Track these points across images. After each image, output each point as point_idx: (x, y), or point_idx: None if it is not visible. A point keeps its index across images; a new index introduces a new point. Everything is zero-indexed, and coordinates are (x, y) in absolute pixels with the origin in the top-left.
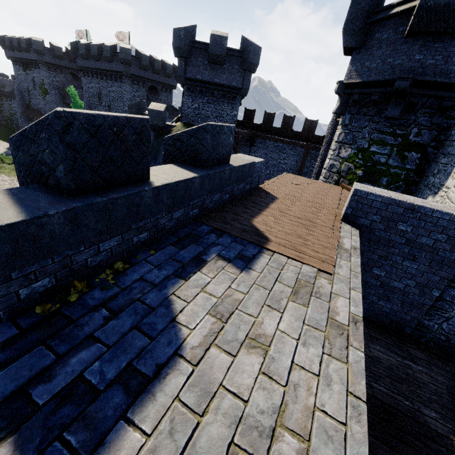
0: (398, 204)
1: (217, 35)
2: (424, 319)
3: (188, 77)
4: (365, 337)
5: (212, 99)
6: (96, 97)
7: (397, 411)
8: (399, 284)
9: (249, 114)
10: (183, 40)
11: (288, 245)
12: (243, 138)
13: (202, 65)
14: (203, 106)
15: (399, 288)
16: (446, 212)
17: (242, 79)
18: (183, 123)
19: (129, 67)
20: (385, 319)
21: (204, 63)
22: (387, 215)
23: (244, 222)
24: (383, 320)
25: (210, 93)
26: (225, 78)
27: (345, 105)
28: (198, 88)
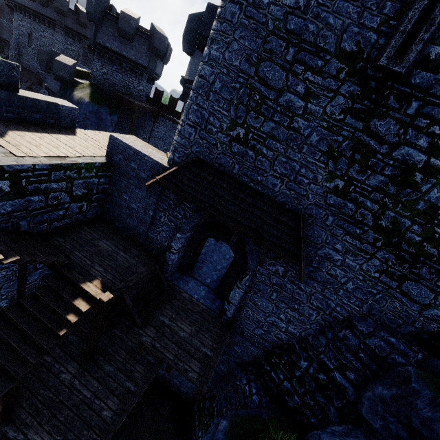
0: (130, 148)
1: (126, 13)
2: (150, 233)
3: (98, 42)
4: (106, 237)
5: (120, 69)
6: (26, 36)
7: (75, 263)
8: (135, 206)
9: (158, 93)
10: (93, 7)
11: (13, 143)
12: (142, 111)
13: (112, 35)
14: (112, 73)
15: (136, 209)
16: (150, 157)
17: (149, 60)
18: (90, 83)
19: (64, 19)
20: (131, 232)
21: (114, 35)
22: (126, 155)
23: (3, 129)
24: (130, 233)
25: (119, 63)
26: (132, 54)
27: (185, 96)
28: (108, 55)
